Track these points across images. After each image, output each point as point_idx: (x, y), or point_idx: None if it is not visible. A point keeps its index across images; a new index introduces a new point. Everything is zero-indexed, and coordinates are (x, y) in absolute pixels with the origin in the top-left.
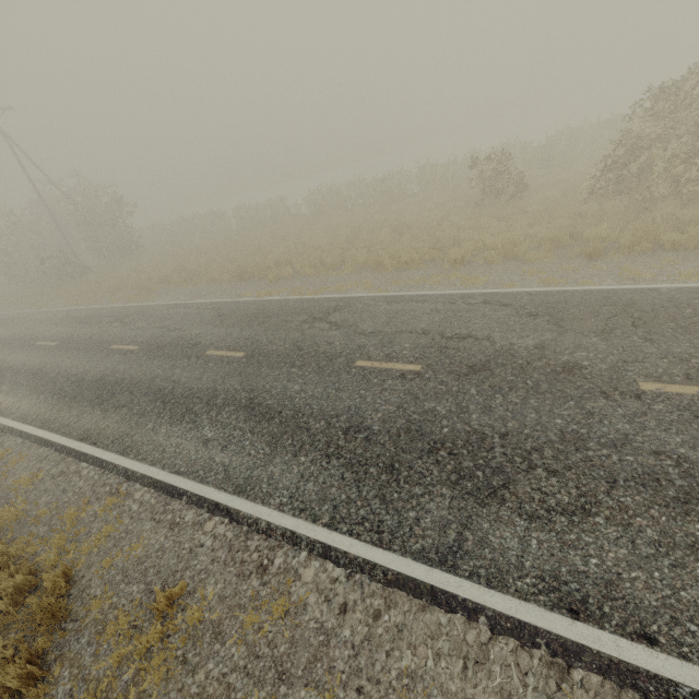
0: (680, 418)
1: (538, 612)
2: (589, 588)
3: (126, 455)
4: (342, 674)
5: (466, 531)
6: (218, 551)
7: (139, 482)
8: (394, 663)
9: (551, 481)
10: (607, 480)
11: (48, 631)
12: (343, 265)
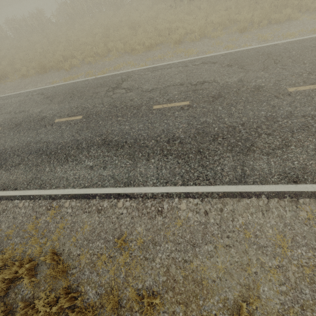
0: (308, 100)
1: (283, 186)
2: (297, 172)
3: (43, 189)
4: (218, 235)
5: (244, 167)
6: (132, 213)
7: (62, 198)
8: (236, 223)
9: (269, 138)
10: (290, 131)
11: (63, 278)
12: (110, 54)
